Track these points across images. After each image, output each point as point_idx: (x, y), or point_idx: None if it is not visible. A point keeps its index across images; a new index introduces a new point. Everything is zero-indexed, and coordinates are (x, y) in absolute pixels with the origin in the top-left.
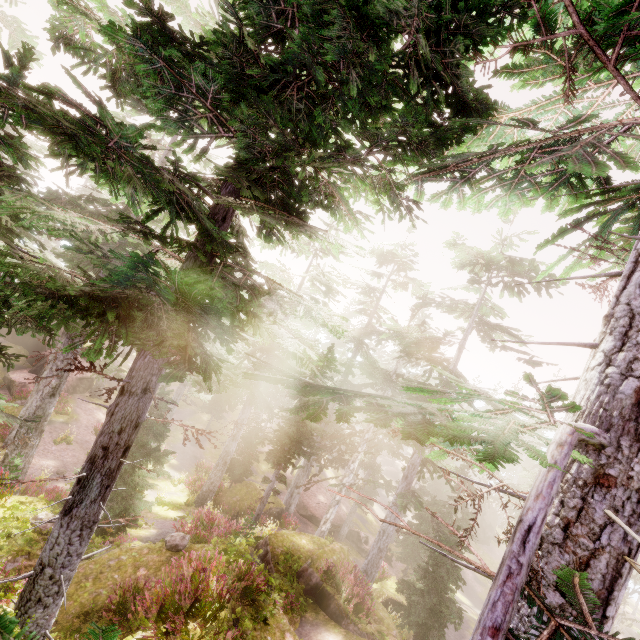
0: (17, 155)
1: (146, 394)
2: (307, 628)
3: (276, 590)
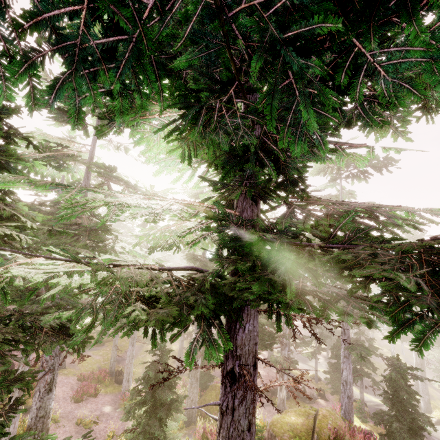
0: (3, 166)
1: (256, 369)
2: None
3: None
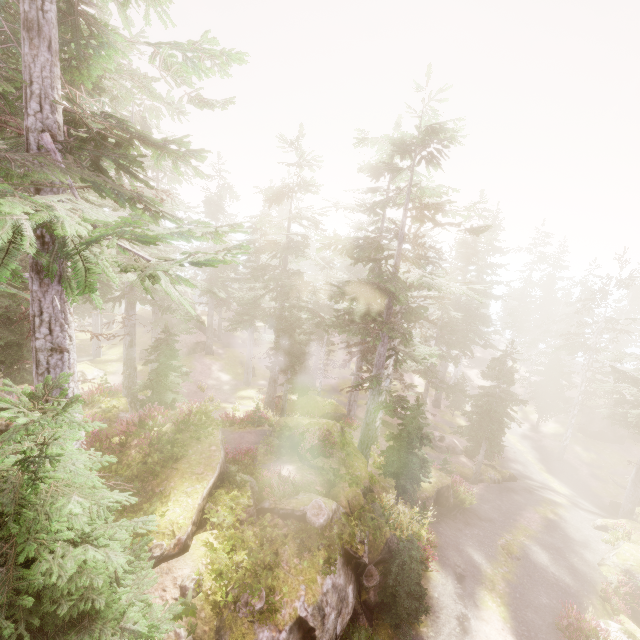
0: None
1: None
2: (278, 463)
3: (218, 428)
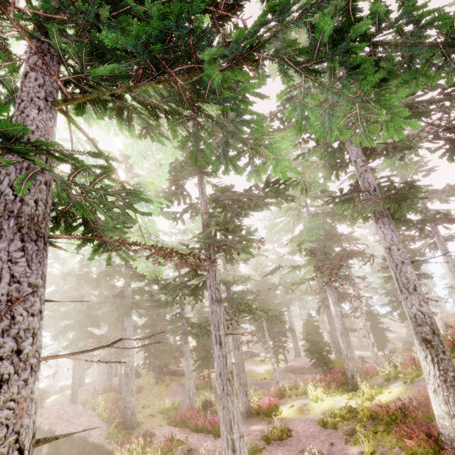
0: None
1: None
2: None
3: None
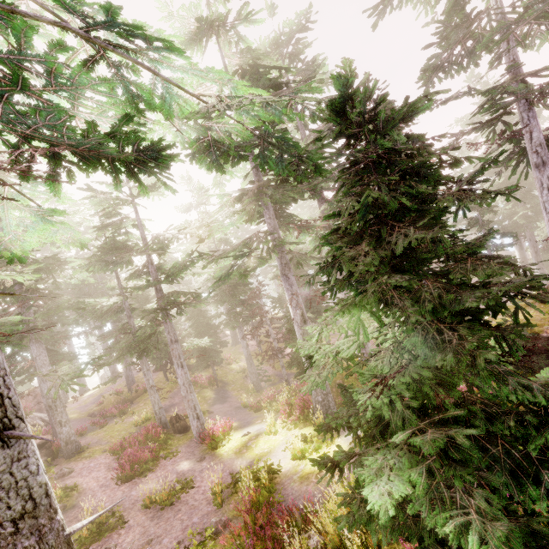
0: None
1: None
2: None
3: None
